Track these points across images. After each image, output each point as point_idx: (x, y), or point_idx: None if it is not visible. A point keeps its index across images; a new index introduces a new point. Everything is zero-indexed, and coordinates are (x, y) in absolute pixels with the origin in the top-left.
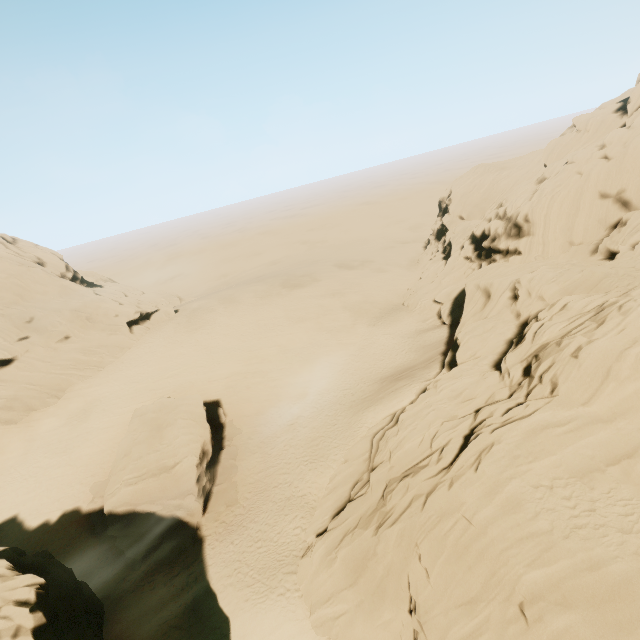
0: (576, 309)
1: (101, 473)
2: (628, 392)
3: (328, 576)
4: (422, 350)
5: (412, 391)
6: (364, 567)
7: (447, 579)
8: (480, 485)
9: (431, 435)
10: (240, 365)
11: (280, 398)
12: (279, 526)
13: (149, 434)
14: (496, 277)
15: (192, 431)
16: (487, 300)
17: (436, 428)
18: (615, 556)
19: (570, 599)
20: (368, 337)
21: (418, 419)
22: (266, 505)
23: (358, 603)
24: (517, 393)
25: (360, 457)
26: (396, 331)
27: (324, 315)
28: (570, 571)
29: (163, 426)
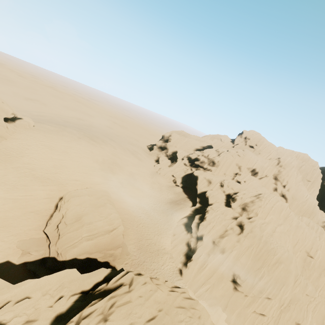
0: (250, 195)
1: (22, 233)
2: (270, 218)
3: (202, 275)
4: (177, 194)
5: (188, 210)
6: (217, 269)
7: (252, 264)
8: (257, 237)
9: (224, 225)
10: (104, 179)
11: (129, 202)
12: (161, 262)
13: (91, 209)
14: (211, 177)
15: (116, 211)
16: (209, 183)
17: (225, 223)
18: (285, 251)
19: (281, 261)
20: (152, 182)
21: (216, 219)
22: (148, 254)
23: (214, 283)
24: (245, 215)
25: (182, 233)
26: (162, 183)
27: (131, 165)
28: (280, 255)
29: (97, 206)
